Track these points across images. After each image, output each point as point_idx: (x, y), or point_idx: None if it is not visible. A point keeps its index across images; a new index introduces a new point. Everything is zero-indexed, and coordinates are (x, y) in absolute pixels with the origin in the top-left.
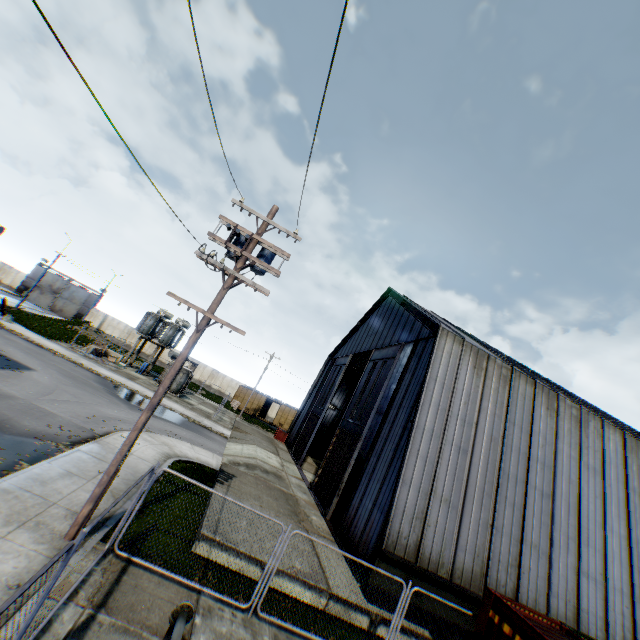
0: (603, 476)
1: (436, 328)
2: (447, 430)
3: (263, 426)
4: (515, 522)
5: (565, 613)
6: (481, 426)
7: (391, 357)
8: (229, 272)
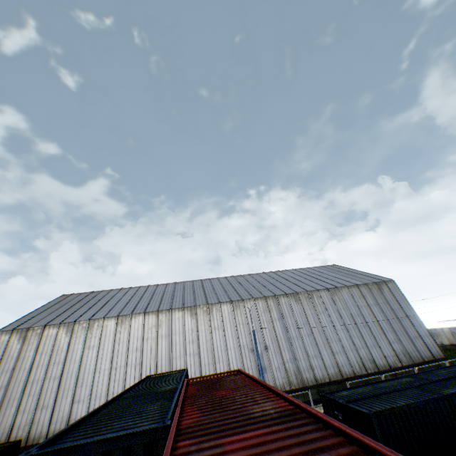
0: (98, 346)
1: None
2: None
3: None
4: (34, 402)
5: (60, 427)
6: (19, 367)
7: None
8: None
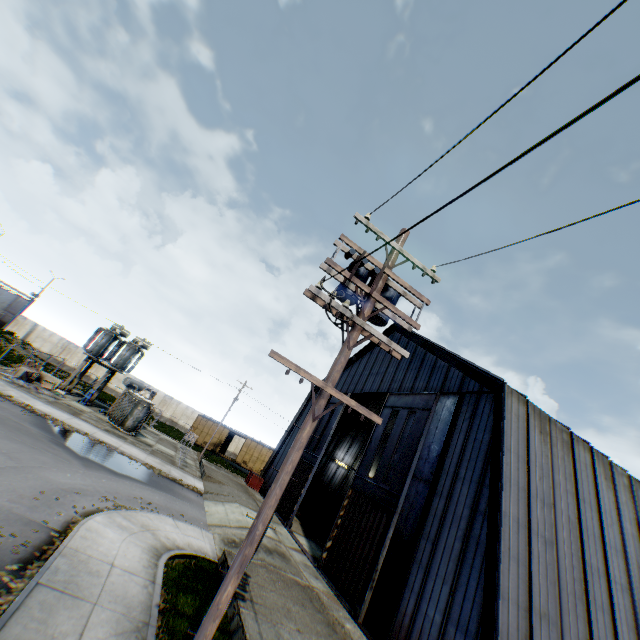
0: None
1: (498, 384)
2: (530, 515)
3: (226, 465)
4: (607, 631)
5: None
6: (557, 506)
7: (423, 408)
8: (356, 322)
